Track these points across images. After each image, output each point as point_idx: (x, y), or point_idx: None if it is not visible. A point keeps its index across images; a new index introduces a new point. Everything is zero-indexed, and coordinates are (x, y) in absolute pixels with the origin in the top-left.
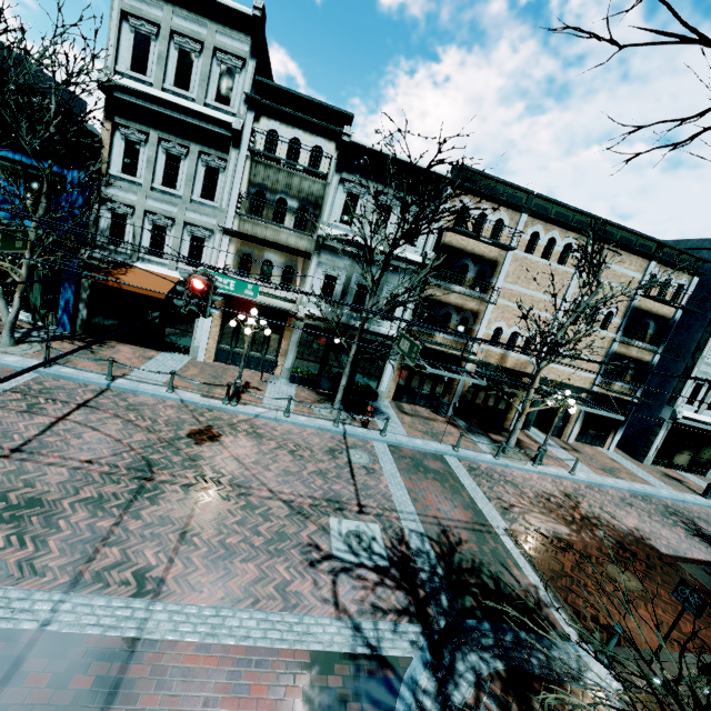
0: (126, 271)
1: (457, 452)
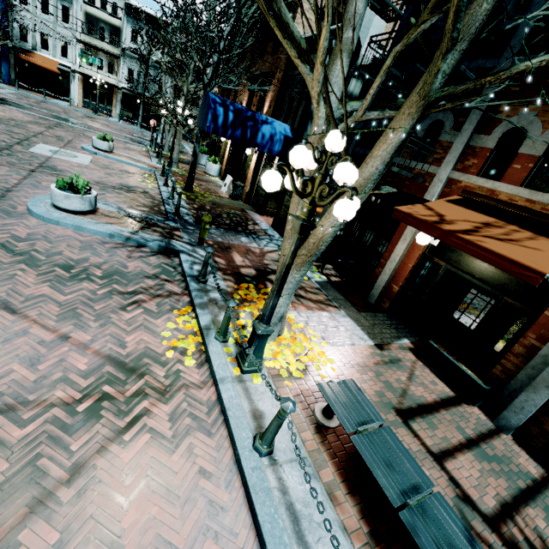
0: (34, 55)
1: (188, 145)
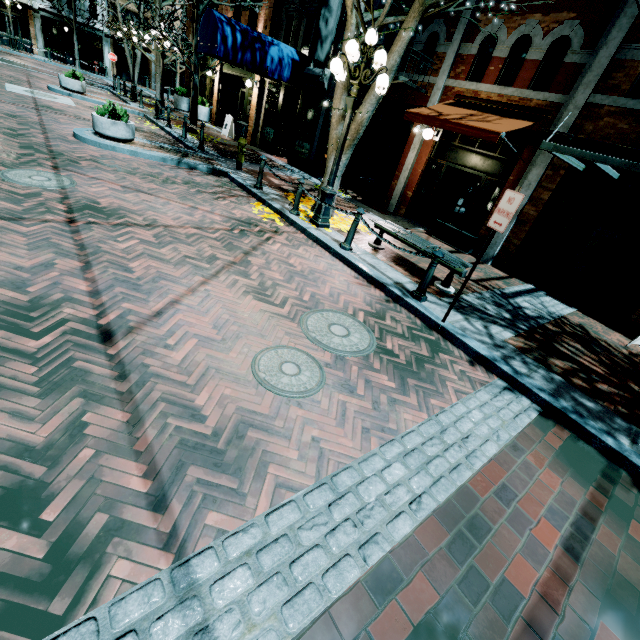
0: None
1: (148, 90)
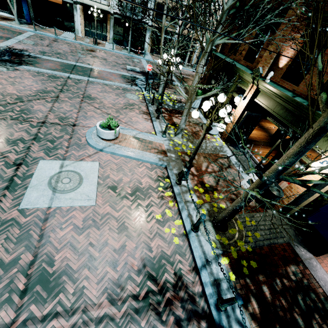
0: None
1: None
